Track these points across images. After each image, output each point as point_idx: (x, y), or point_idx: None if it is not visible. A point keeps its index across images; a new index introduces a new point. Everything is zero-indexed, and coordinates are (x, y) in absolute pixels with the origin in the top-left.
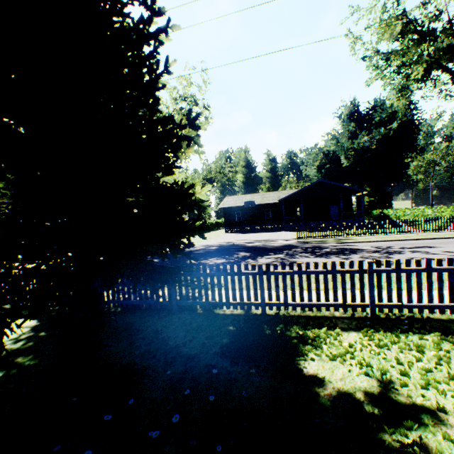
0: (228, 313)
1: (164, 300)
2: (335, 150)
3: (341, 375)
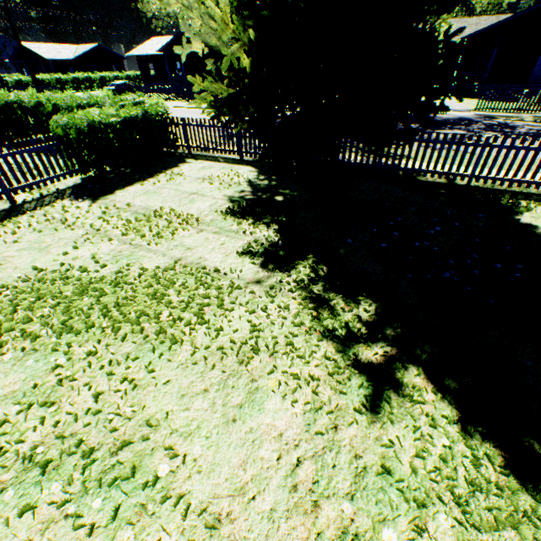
0: (431, 181)
1: (367, 163)
2: None
3: None
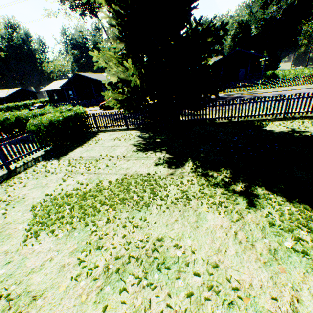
0: (222, 122)
1: (191, 119)
2: (248, 20)
3: (278, 129)
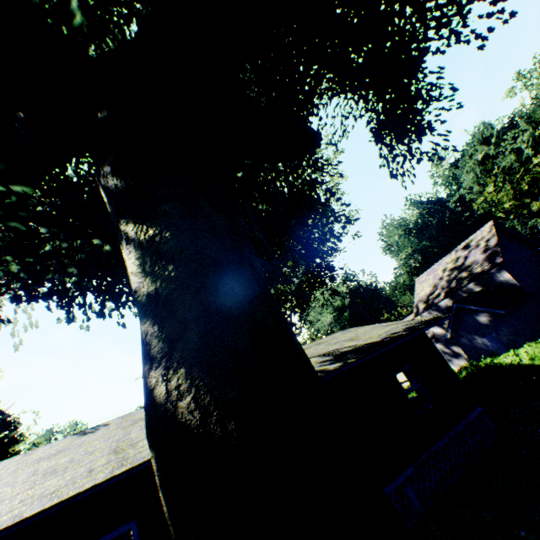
0: None
1: None
2: None
3: None
